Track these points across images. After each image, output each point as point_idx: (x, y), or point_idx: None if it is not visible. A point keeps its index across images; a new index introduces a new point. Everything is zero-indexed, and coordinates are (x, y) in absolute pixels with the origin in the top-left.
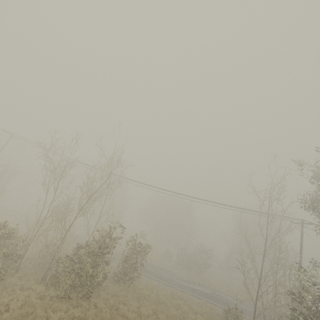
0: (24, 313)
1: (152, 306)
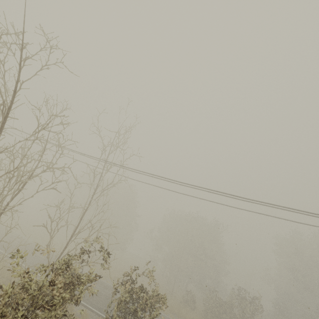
0: None
1: None
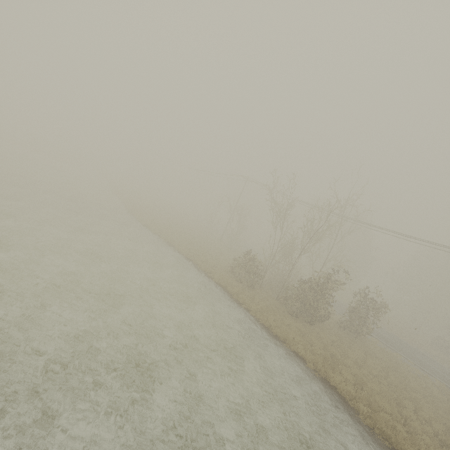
0: (268, 310)
1: (382, 365)
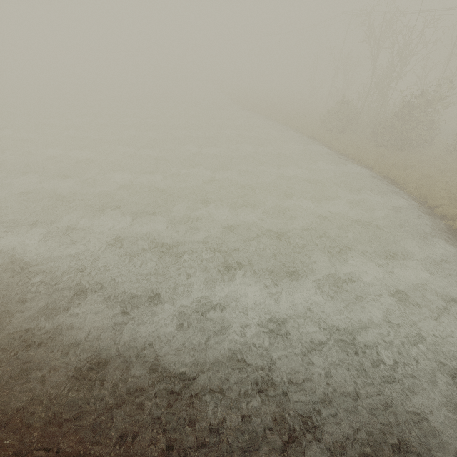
0: (351, 144)
1: None
